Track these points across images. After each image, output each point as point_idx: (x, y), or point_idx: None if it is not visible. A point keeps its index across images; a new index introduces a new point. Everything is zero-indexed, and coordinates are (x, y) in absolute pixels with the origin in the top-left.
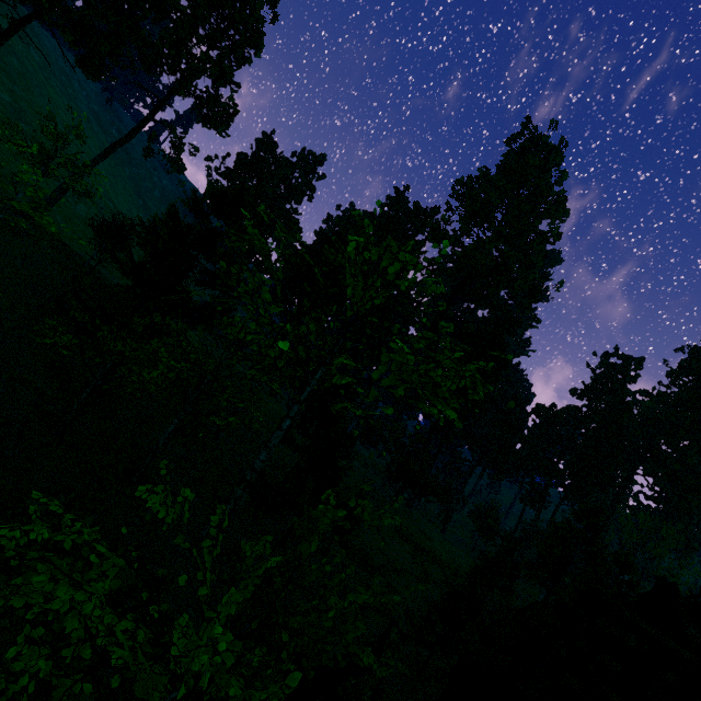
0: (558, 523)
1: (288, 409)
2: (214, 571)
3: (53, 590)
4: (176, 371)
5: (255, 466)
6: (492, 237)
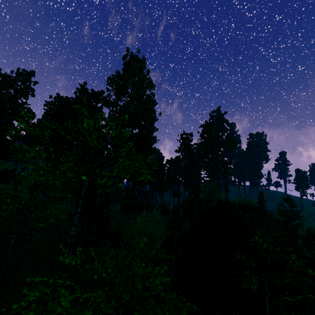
0: (186, 198)
1: (77, 203)
2: (71, 289)
3: (56, 307)
4: (8, 211)
5: (71, 235)
6: (130, 100)
